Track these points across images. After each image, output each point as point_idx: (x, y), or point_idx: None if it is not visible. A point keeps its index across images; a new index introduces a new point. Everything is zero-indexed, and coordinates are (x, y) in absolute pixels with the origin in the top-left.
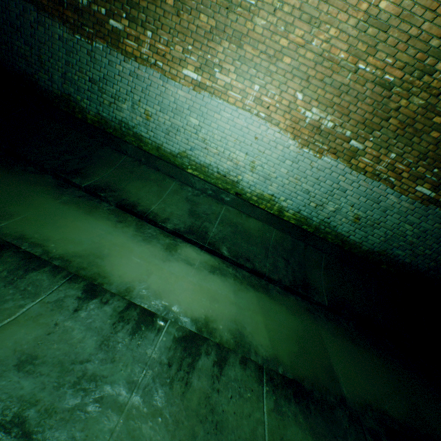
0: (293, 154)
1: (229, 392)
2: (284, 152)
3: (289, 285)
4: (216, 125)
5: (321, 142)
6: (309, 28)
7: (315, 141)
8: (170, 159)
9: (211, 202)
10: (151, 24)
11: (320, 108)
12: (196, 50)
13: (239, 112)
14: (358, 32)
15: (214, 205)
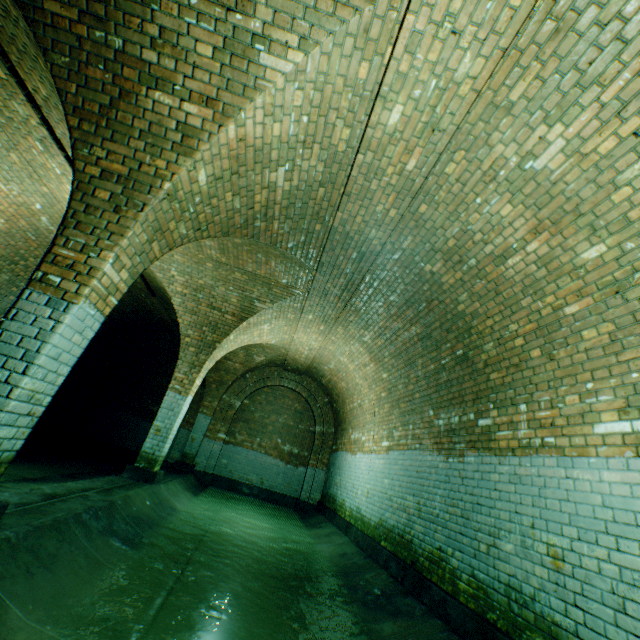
0: None
1: (23, 487)
2: None
3: None
4: None
5: None
6: None
7: None
8: None
9: None
10: None
11: None
12: None
13: None
14: None
15: None
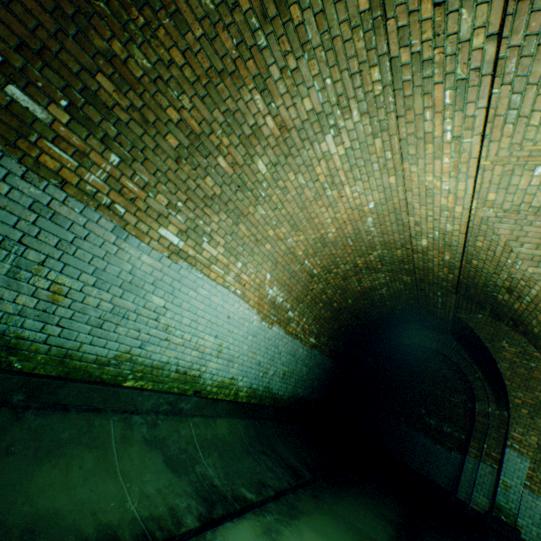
0: (255, 329)
1: None
2: (249, 328)
3: (295, 482)
4: (188, 304)
5: (274, 315)
6: (291, 230)
7: (271, 314)
8: (91, 373)
9: (175, 424)
10: (124, 147)
11: (278, 287)
12: (187, 209)
13: (218, 289)
14: (313, 243)
15: (181, 427)
